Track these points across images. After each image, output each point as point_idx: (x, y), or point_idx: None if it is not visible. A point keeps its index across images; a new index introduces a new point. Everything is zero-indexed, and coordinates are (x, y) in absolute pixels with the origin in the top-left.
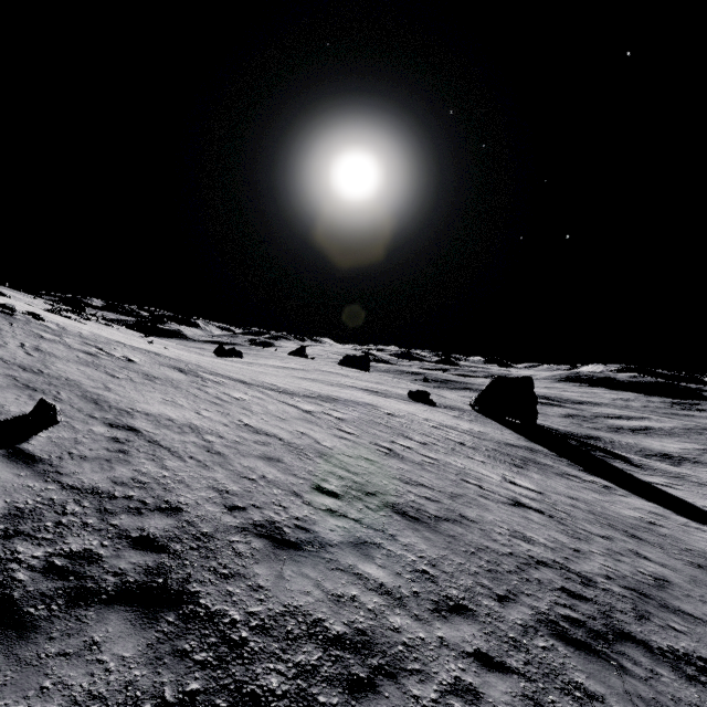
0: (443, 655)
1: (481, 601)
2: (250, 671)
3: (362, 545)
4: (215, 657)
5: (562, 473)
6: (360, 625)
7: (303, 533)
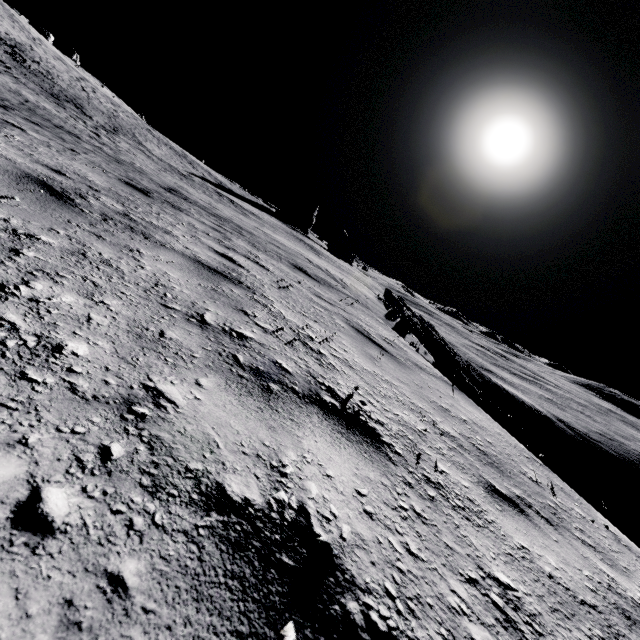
0: None
1: None
2: None
3: None
4: None
5: (187, 161)
6: None
7: None
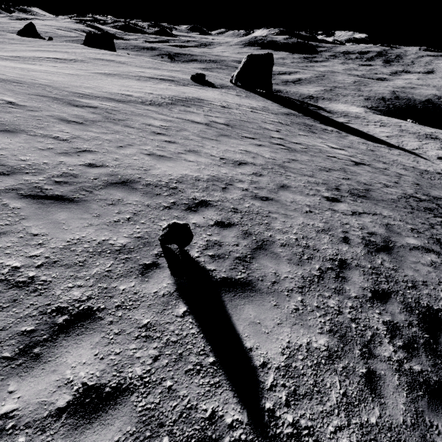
0: None
1: (433, 232)
2: None
3: (389, 228)
4: None
5: (322, 129)
6: None
7: (376, 236)
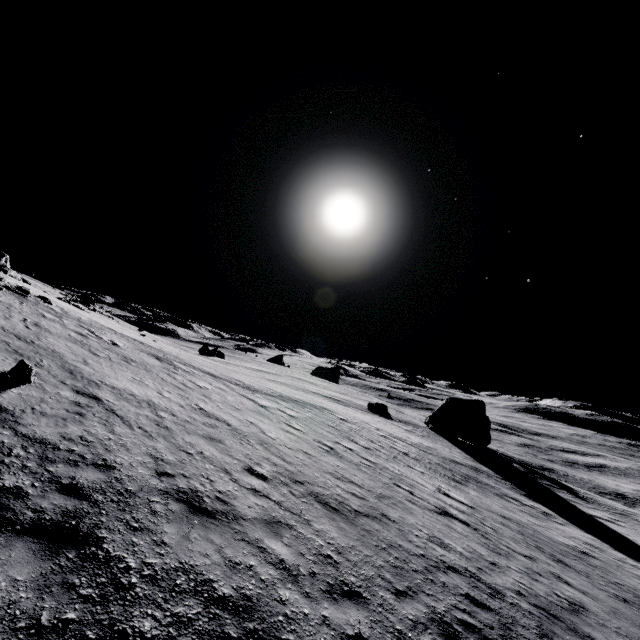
0: (322, 632)
1: (377, 591)
2: (127, 612)
3: (275, 523)
4: (100, 595)
5: (502, 494)
6: (248, 592)
7: (221, 504)
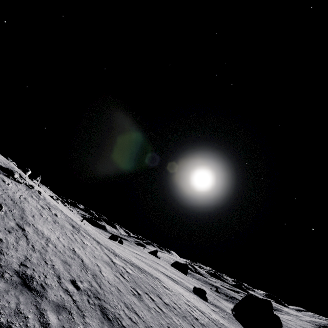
0: None
1: None
2: None
3: (62, 307)
4: None
5: None
6: (13, 326)
7: (40, 287)
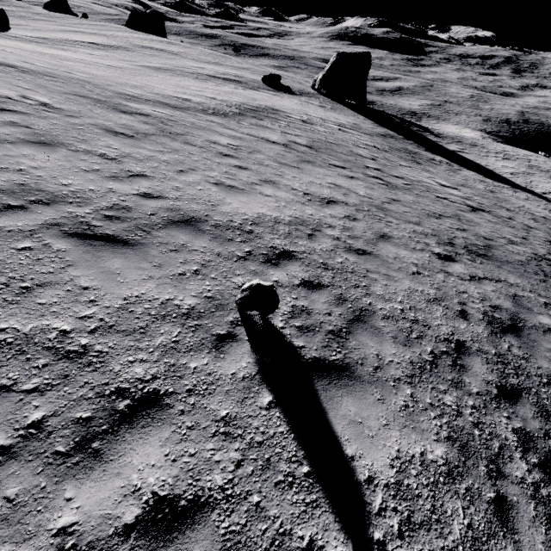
0: None
1: None
2: None
3: (516, 301)
4: None
5: (428, 159)
6: None
7: (500, 312)
